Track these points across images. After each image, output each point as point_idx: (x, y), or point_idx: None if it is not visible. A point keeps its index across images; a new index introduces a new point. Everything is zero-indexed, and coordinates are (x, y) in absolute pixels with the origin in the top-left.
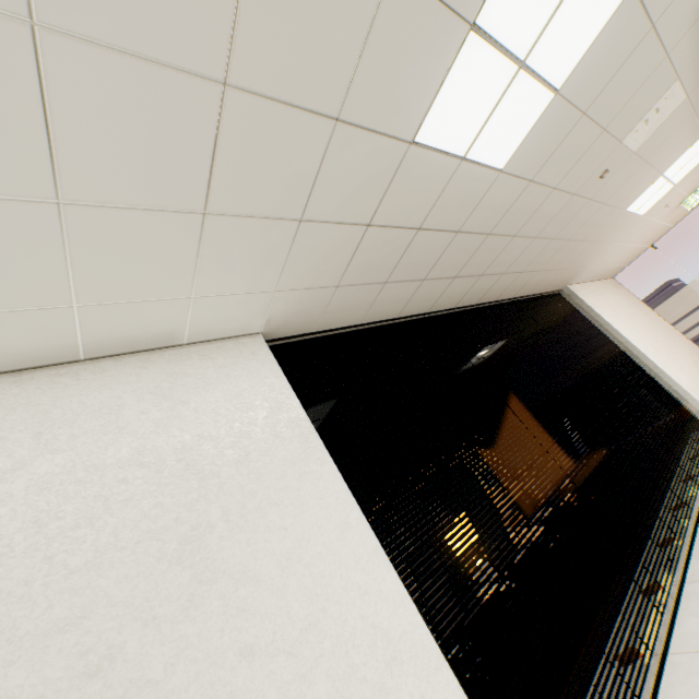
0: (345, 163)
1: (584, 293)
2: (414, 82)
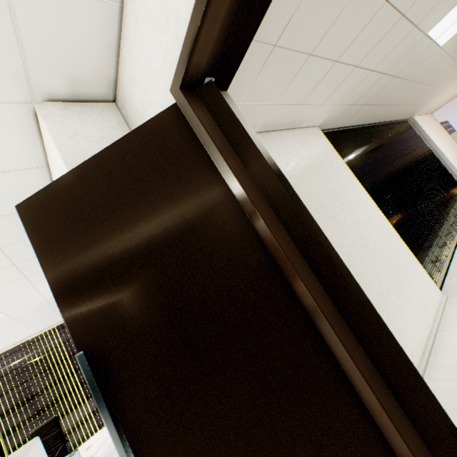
0: (402, 45)
1: (420, 121)
2: (446, 9)
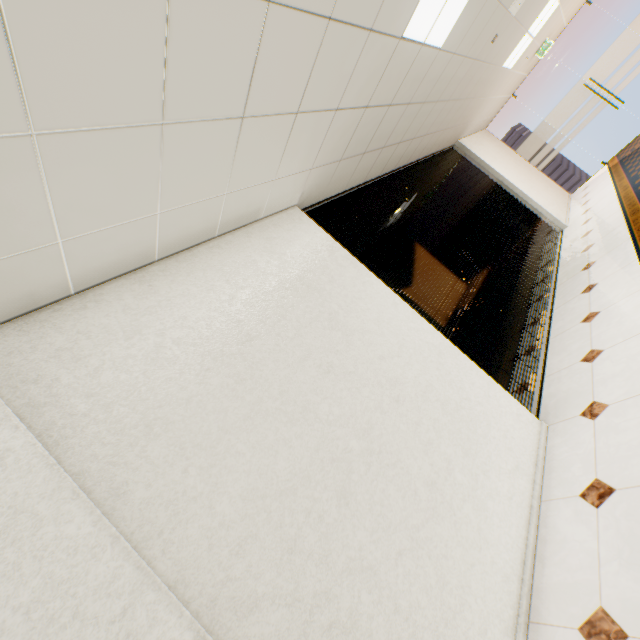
0: (367, 61)
1: (470, 145)
2: None
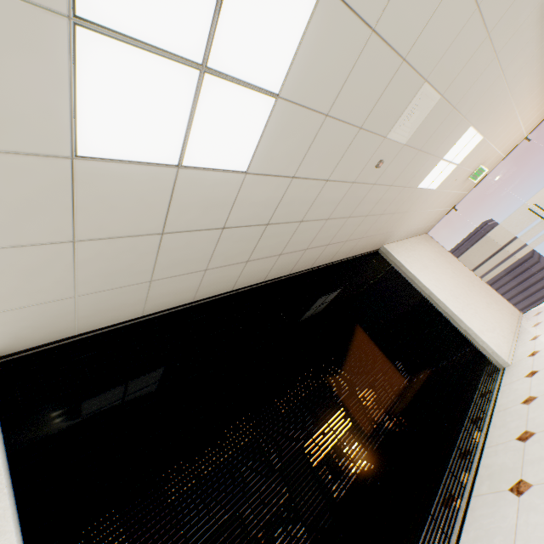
0: None
1: (398, 250)
2: (14, 89)
